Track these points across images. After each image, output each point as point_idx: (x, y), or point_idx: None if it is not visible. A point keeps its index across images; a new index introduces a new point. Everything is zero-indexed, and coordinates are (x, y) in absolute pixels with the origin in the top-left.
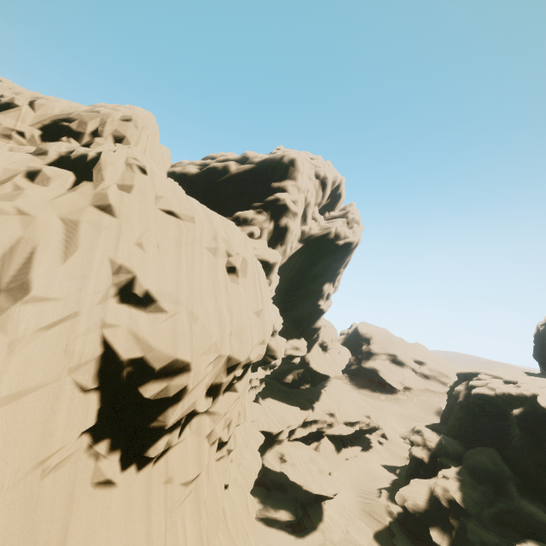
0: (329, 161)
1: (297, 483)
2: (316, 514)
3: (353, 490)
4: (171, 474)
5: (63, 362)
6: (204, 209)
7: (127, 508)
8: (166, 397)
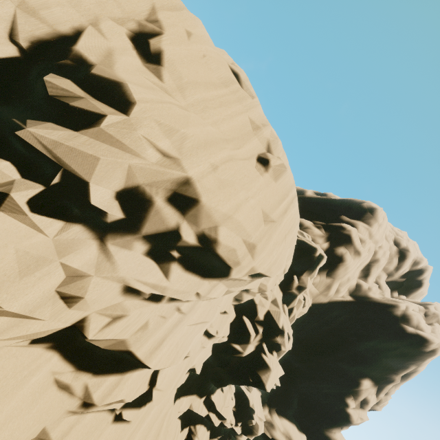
0: (415, 242)
1: None
2: None
3: None
4: None
5: None
6: None
7: None
8: (63, 106)
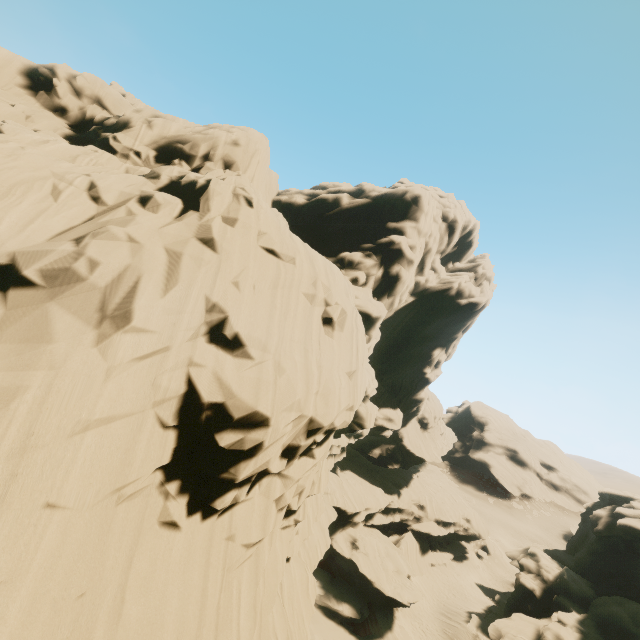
0: (463, 201)
1: (367, 577)
2: (385, 620)
3: (435, 605)
4: (233, 532)
5: (150, 394)
6: (307, 249)
7: (188, 555)
8: (241, 450)
